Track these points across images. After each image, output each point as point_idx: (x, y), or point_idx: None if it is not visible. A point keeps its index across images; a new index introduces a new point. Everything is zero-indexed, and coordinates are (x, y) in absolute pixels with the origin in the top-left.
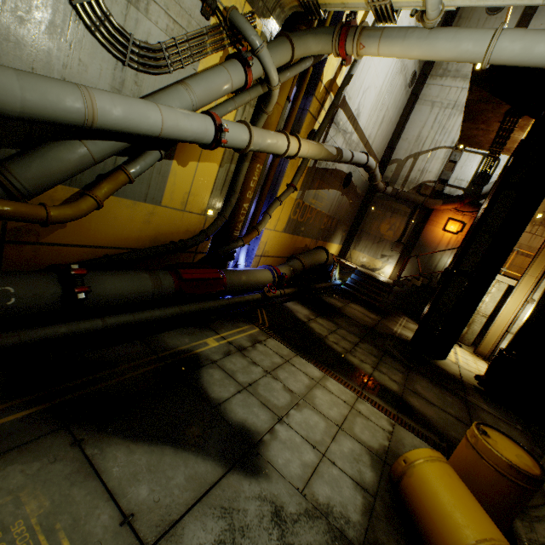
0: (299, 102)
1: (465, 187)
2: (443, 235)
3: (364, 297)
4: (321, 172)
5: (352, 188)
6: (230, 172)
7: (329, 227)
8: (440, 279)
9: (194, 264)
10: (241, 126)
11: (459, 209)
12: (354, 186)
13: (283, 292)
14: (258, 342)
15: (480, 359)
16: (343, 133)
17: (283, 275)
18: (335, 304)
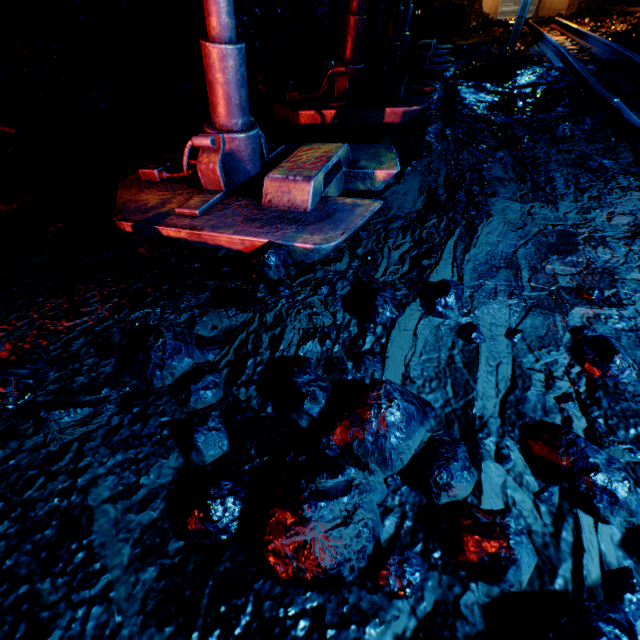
0: None
1: None
2: None
3: None
4: None
5: None
6: None
7: None
8: None
9: None
10: None
11: None
12: None
13: None
14: None
15: None
16: None
17: None
18: None
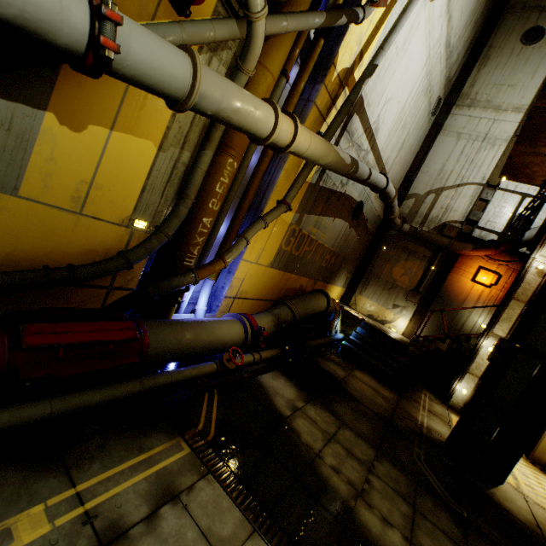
0: (301, 85)
1: (500, 231)
2: (472, 287)
3: (372, 361)
4: (326, 193)
5: (363, 221)
6: (180, 163)
7: (332, 266)
8: (495, 355)
9: (86, 310)
10: (175, 48)
11: (492, 256)
12: (365, 220)
13: (259, 357)
14: (170, 499)
15: (540, 472)
16: (357, 148)
17: (260, 330)
18: (336, 373)
